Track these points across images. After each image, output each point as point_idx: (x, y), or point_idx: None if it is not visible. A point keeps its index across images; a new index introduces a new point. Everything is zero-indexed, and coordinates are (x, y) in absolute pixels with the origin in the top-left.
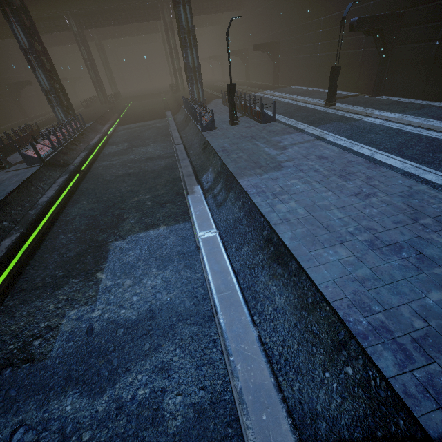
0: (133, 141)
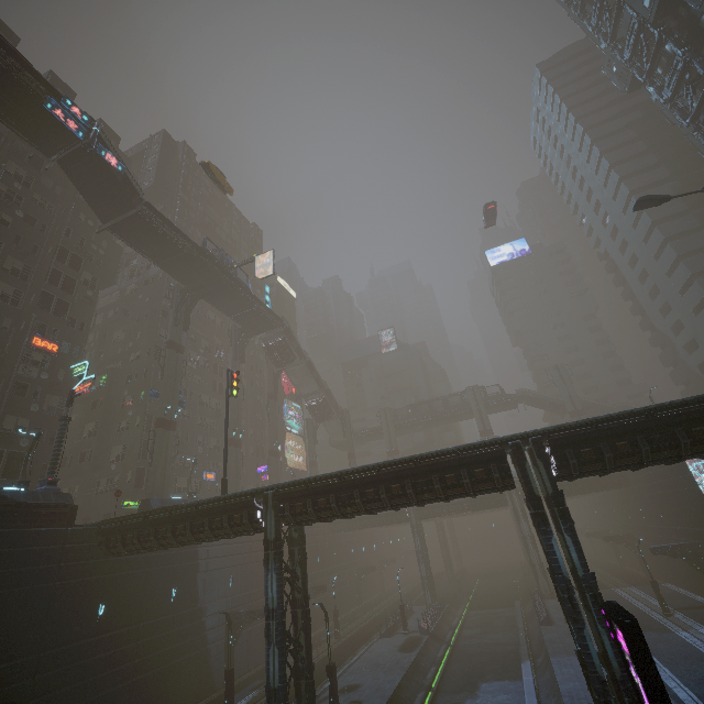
0: (485, 628)
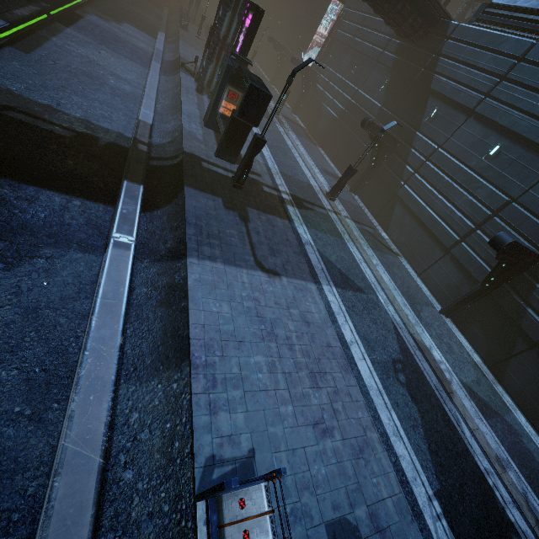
0: (135, 3)
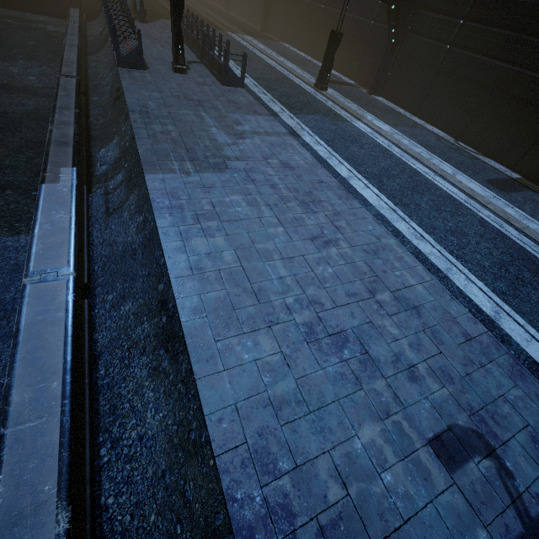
0: None
